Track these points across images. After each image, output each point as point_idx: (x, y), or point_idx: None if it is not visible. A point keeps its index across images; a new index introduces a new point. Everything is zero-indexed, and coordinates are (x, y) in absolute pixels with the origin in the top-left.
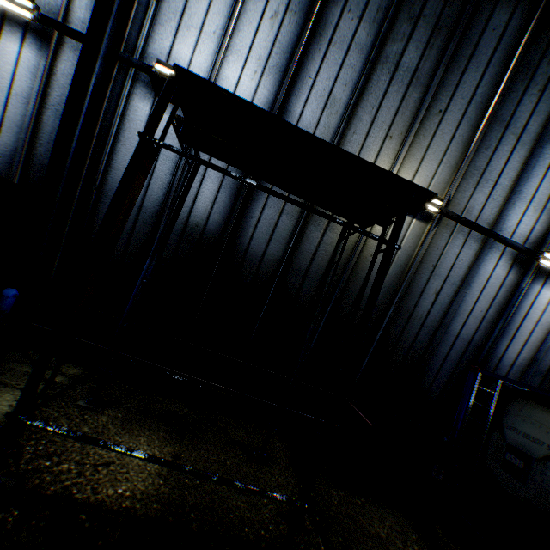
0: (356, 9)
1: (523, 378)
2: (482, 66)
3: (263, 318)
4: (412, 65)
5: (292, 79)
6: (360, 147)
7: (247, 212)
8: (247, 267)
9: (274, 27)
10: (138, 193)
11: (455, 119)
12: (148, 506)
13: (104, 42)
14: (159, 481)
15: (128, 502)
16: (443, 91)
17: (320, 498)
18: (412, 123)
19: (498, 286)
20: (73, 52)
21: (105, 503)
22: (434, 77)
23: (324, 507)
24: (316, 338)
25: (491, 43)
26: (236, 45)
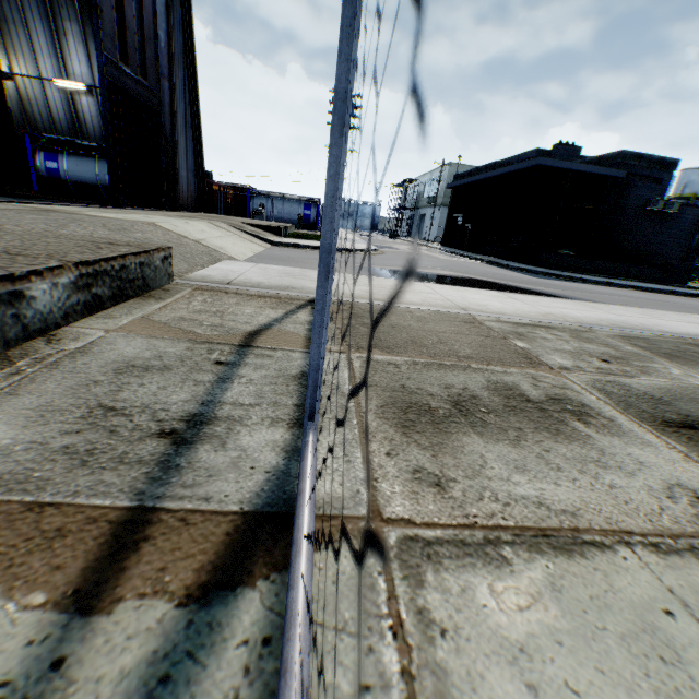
0: None
1: None
2: None
3: None
4: None
5: None
6: None
7: None
8: None
9: None
10: None
11: None
12: None
13: None
14: None
15: None
16: None
17: None
18: None
19: (63, 103)
20: None
21: None
22: None
23: None
24: None
25: None
26: None
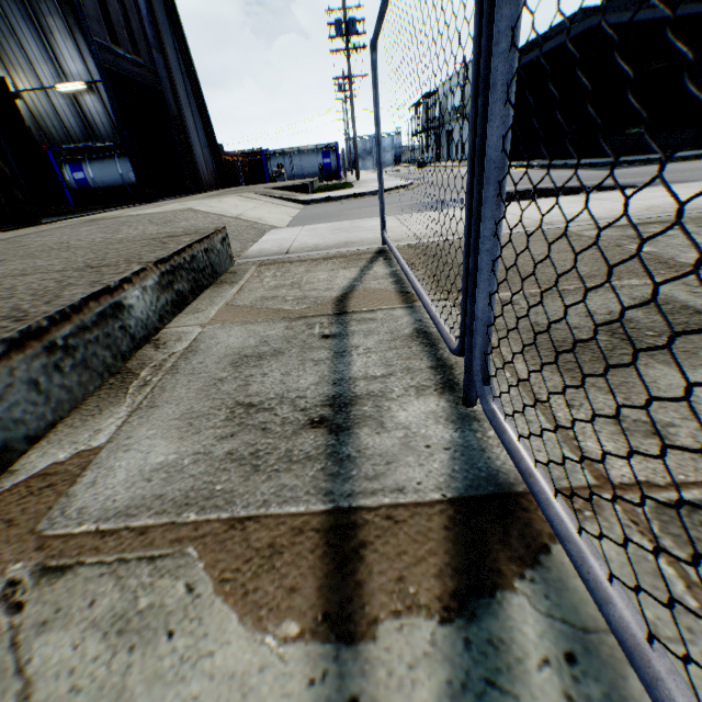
0: None
1: None
2: None
3: None
4: None
5: None
6: None
7: None
8: None
9: None
10: None
11: None
12: None
13: None
14: None
15: None
16: None
17: None
18: None
19: (70, 109)
20: None
21: None
22: None
23: None
24: None
25: None
26: None
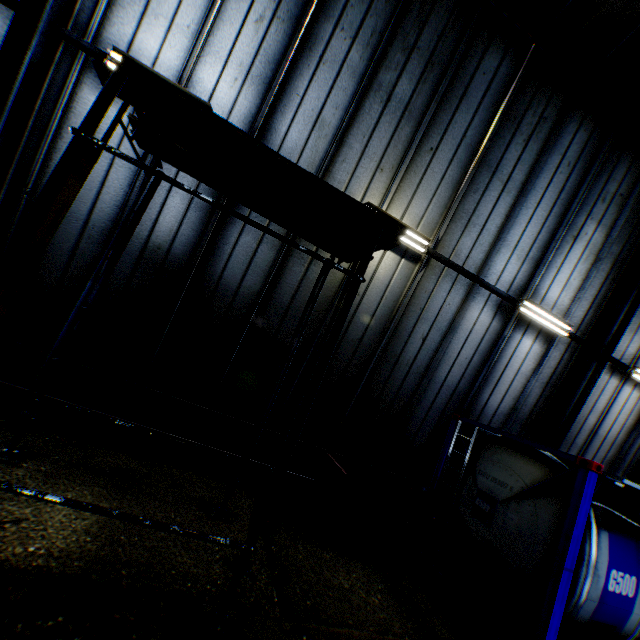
0: (349, 29)
1: (504, 427)
2: (473, 108)
3: (236, 359)
4: (405, 97)
5: (278, 93)
6: (350, 177)
7: (221, 237)
8: (219, 300)
9: (259, 32)
10: (73, 199)
11: (446, 159)
12: (67, 564)
13: (44, 15)
14: (86, 539)
15: (42, 560)
16: (435, 128)
17: (284, 552)
18: (404, 158)
19: (483, 333)
20: (2, 20)
21: (10, 562)
22: (427, 113)
23: (286, 561)
24: (296, 383)
25: (481, 86)
26: (214, 45)
